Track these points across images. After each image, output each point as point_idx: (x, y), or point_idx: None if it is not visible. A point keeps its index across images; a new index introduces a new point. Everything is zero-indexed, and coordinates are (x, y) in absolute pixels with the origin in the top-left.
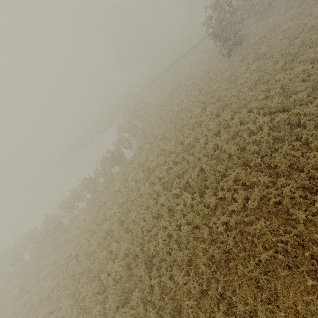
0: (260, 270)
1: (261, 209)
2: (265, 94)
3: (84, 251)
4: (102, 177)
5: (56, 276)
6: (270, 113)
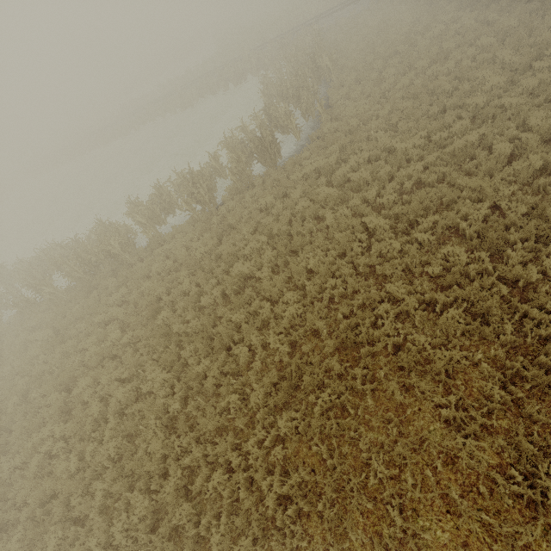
0: None
1: None
2: None
3: (191, 299)
4: (231, 176)
5: (126, 327)
6: None
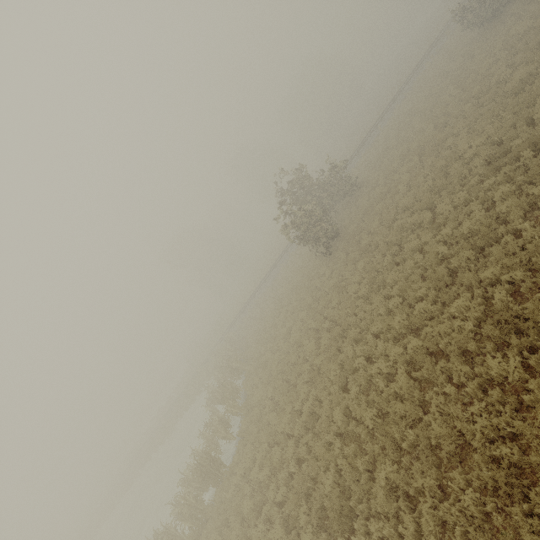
0: None
1: None
2: (386, 304)
3: None
4: (185, 524)
5: None
6: (402, 335)
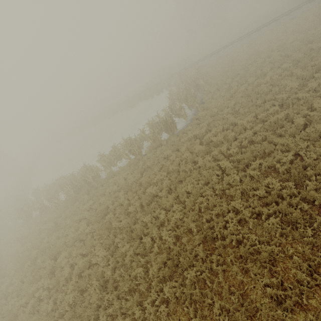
0: None
1: None
2: None
3: (123, 208)
4: (150, 140)
5: (89, 223)
6: None
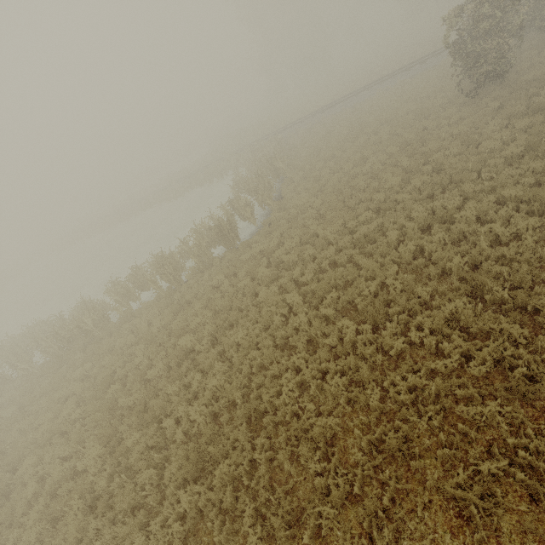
0: (476, 489)
1: (490, 382)
2: (537, 177)
3: (139, 372)
4: (193, 258)
5: (82, 402)
6: (540, 214)
